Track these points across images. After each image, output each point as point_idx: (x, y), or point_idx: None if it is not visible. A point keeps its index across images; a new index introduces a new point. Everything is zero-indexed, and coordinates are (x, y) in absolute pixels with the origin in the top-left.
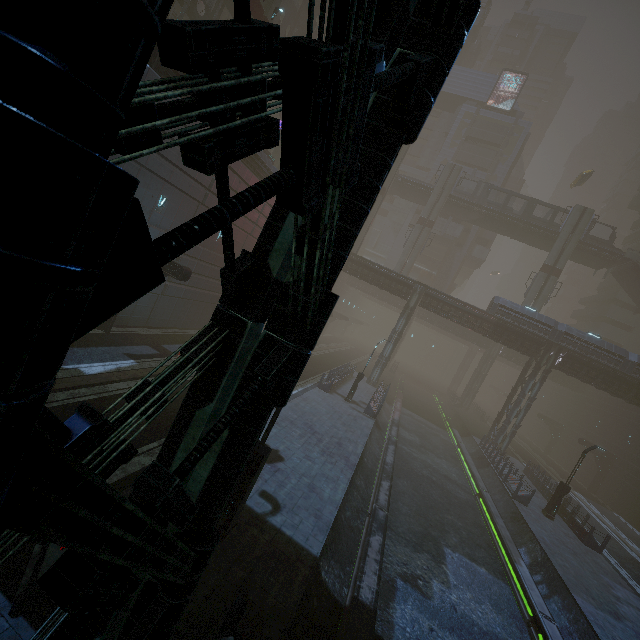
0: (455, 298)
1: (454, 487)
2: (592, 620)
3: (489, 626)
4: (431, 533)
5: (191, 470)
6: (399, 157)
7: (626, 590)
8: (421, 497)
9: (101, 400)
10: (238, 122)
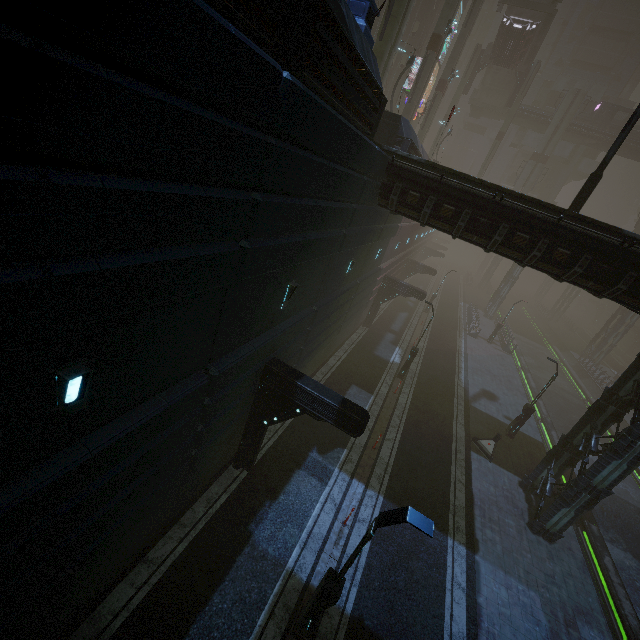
0: None
1: (569, 396)
2: None
3: None
4: (569, 426)
5: None
6: (521, 97)
7: None
8: (555, 406)
9: (419, 379)
10: None
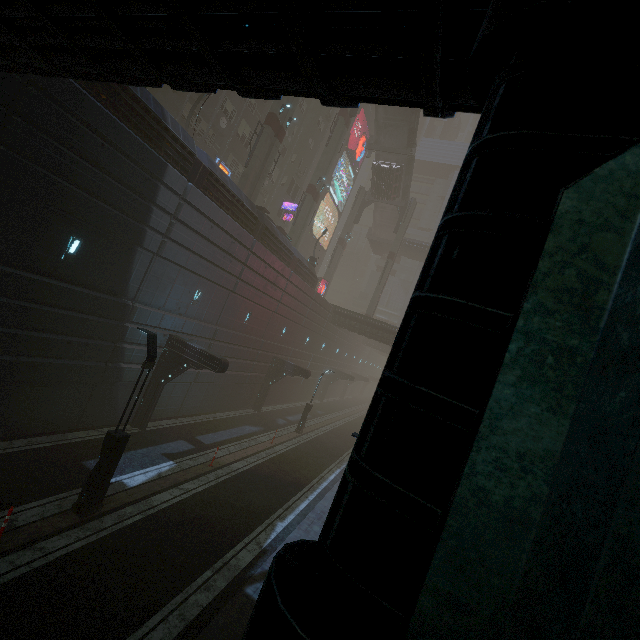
0: None
1: None
2: None
3: None
4: None
5: None
6: (404, 224)
7: None
8: None
9: (148, 520)
10: None
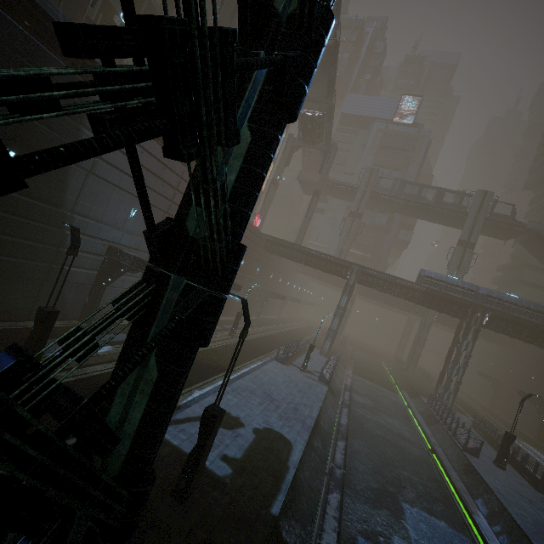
0: (387, 274)
1: (407, 444)
2: None
3: None
4: (388, 489)
5: (106, 397)
6: (327, 166)
7: None
8: (376, 455)
9: (79, 381)
10: (136, 101)
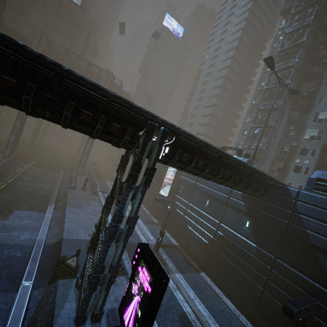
0: None
1: (42, 191)
2: (68, 211)
3: (21, 224)
4: (10, 208)
5: None
6: None
7: (96, 202)
8: (14, 198)
9: None
10: None
